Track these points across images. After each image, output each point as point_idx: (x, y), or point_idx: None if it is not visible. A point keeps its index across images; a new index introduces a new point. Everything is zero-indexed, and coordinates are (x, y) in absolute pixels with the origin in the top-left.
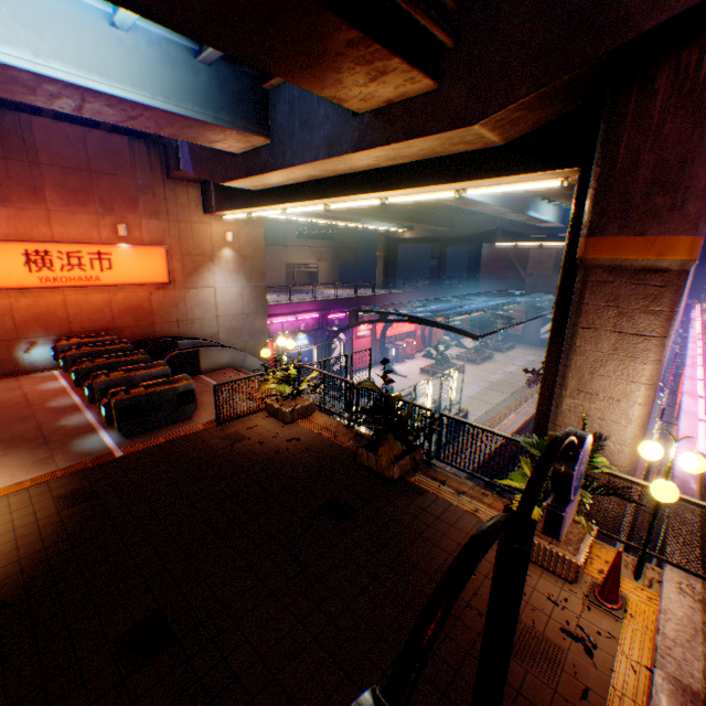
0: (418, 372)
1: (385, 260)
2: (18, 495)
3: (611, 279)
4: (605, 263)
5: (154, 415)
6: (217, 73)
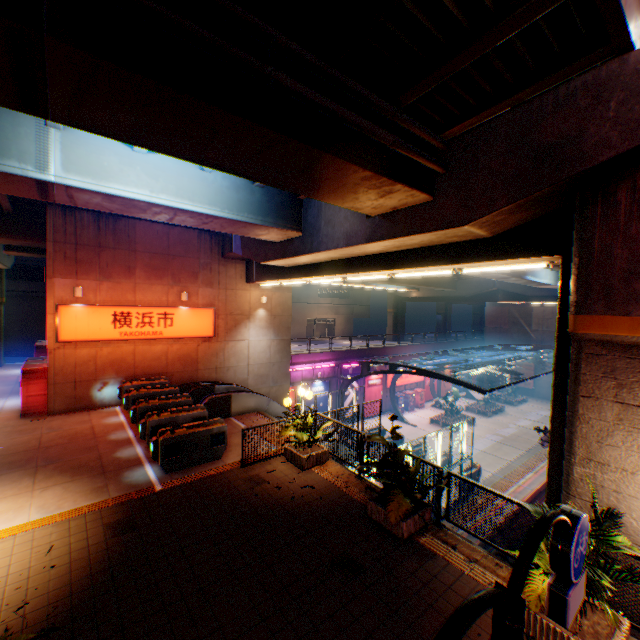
0: (428, 421)
1: (394, 315)
2: (77, 519)
3: (604, 352)
4: (595, 337)
5: (191, 453)
6: (267, 191)
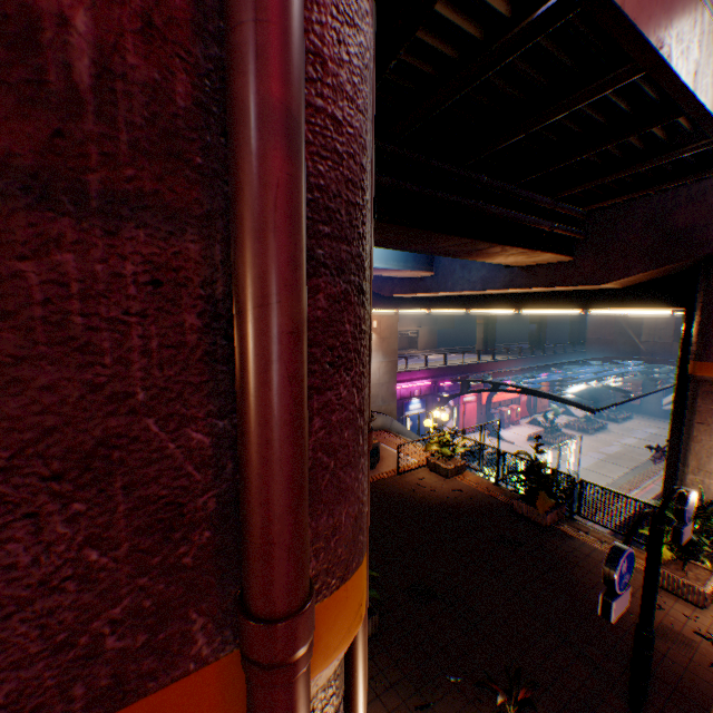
0: (525, 439)
1: (484, 327)
2: None
3: None
4: (709, 379)
5: None
6: None
